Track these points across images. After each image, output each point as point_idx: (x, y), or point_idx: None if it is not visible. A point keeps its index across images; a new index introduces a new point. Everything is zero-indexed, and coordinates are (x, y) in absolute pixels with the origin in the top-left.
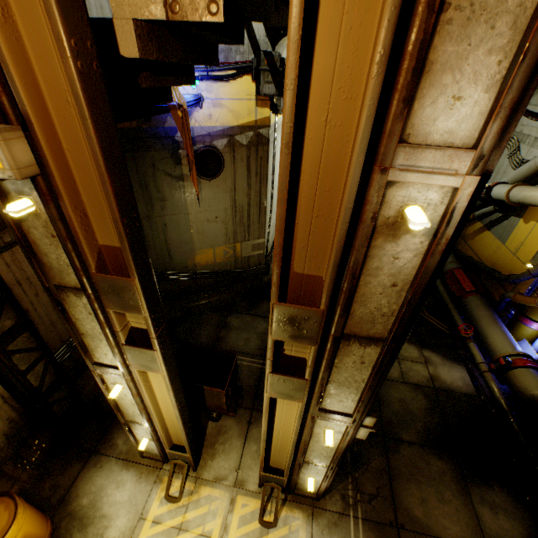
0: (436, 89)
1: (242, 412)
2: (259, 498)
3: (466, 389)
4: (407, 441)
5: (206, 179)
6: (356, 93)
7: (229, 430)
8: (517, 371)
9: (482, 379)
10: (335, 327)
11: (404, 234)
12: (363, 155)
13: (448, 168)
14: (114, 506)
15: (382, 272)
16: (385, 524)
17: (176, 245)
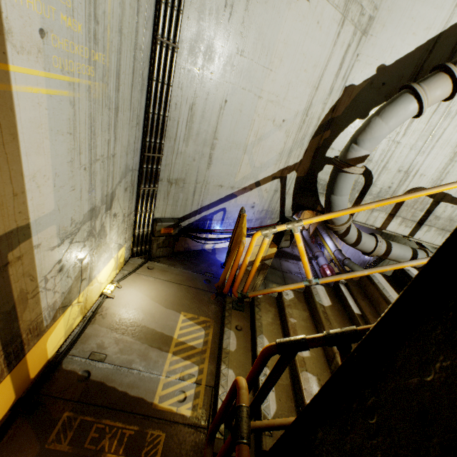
0: None
1: None
2: None
3: None
4: None
5: None
6: None
7: None
8: None
9: None
10: None
11: None
12: None
13: None
14: None
15: None
16: None
17: None
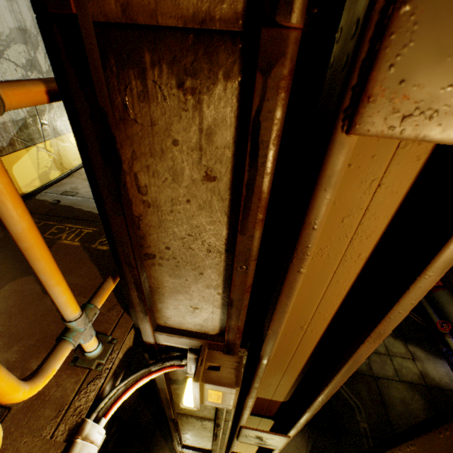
0: None
1: None
2: None
3: None
4: None
5: None
6: None
7: None
8: None
9: None
10: None
11: None
12: None
13: None
14: None
15: None
16: None
17: None
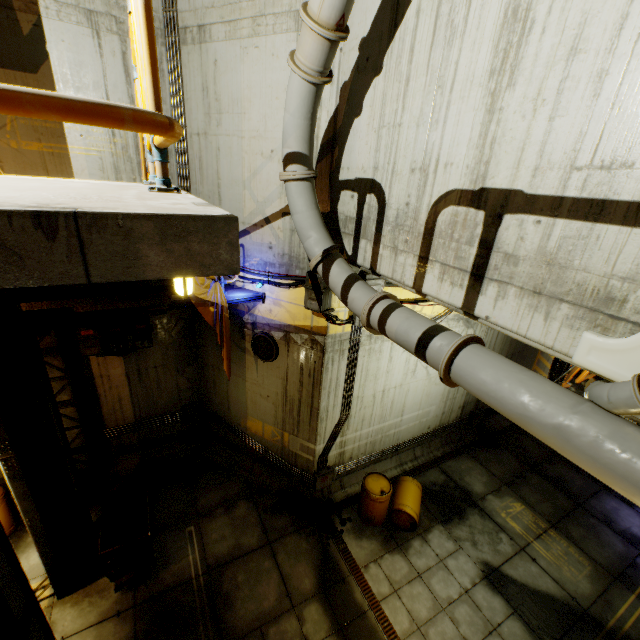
0: None
1: (129, 597)
2: None
3: None
4: None
5: (260, 359)
6: None
7: (105, 599)
8: None
9: None
10: None
11: None
12: None
13: None
14: (26, 560)
15: None
16: None
17: (234, 400)
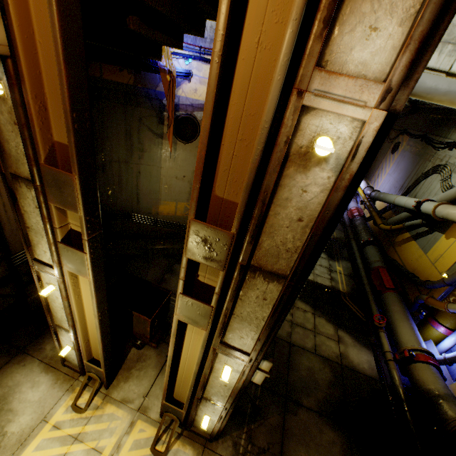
0: (356, 17)
1: (164, 346)
2: (157, 427)
3: (370, 372)
4: (306, 407)
5: (182, 141)
6: (287, 18)
7: (148, 360)
8: (418, 365)
9: (387, 367)
10: (243, 254)
11: (314, 166)
12: (283, 73)
13: (358, 99)
14: (23, 403)
15: (290, 204)
16: None
17: (145, 191)
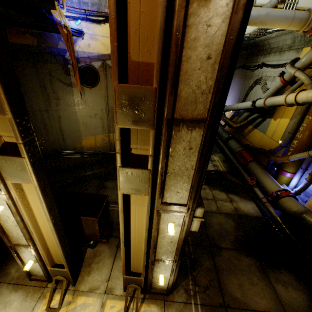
0: None
1: (113, 240)
2: (124, 300)
3: (256, 214)
4: (225, 248)
5: (87, 87)
6: None
7: (103, 253)
8: (283, 199)
9: (264, 208)
10: (167, 108)
11: None
12: None
13: None
14: None
15: (199, 44)
16: (217, 306)
17: (68, 132)
